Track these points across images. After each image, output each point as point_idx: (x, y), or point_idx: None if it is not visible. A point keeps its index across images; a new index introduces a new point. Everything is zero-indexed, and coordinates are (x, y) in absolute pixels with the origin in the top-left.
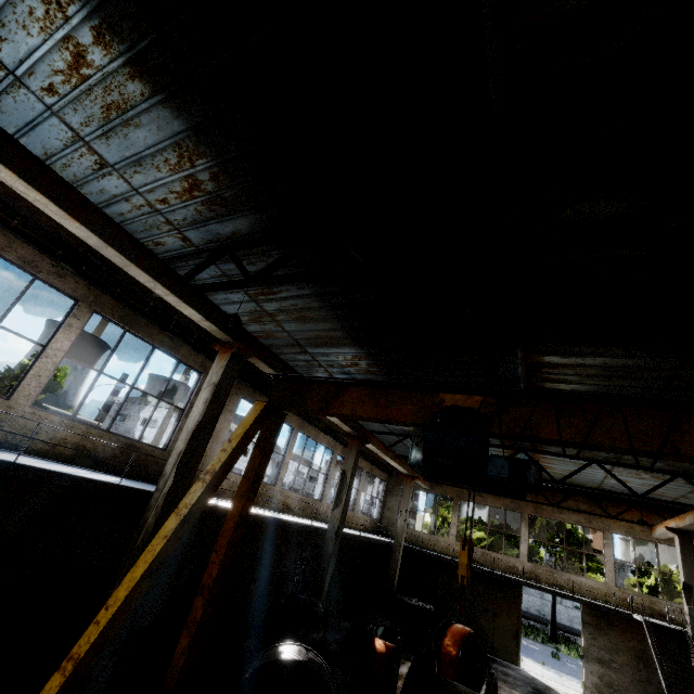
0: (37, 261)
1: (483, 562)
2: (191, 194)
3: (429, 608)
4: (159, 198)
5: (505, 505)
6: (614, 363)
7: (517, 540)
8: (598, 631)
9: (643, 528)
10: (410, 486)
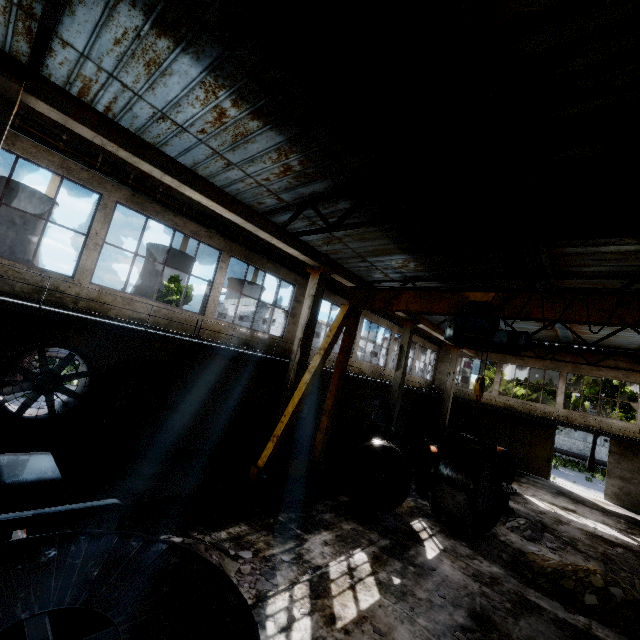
0: (198, 231)
1: (521, 409)
2: (285, 174)
3: (473, 438)
4: (264, 178)
5: (545, 366)
6: (627, 249)
7: None
8: (622, 458)
9: None
10: (457, 354)
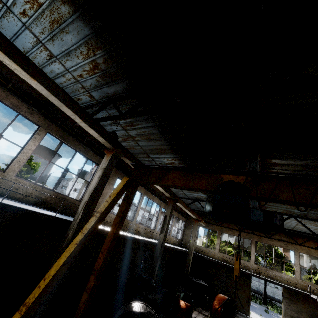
0: (20, 106)
1: (232, 263)
2: (94, 71)
3: (205, 284)
4: (79, 74)
5: (243, 236)
6: (311, 164)
7: (248, 253)
8: (290, 301)
9: (315, 251)
10: (197, 224)
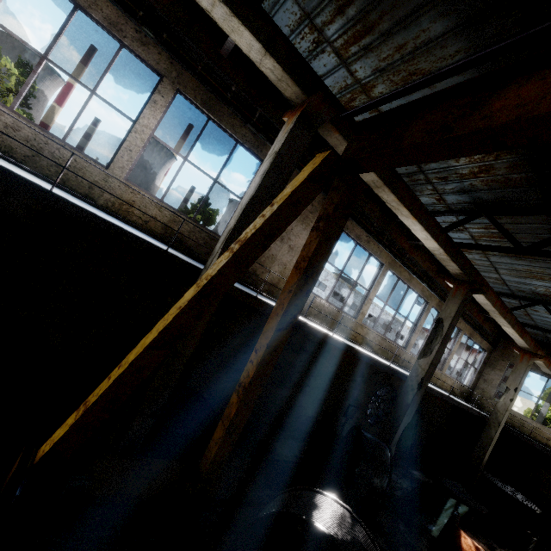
0: (121, 25)
1: None
2: None
3: (533, 509)
4: None
5: None
6: None
7: None
8: None
9: None
10: (527, 363)
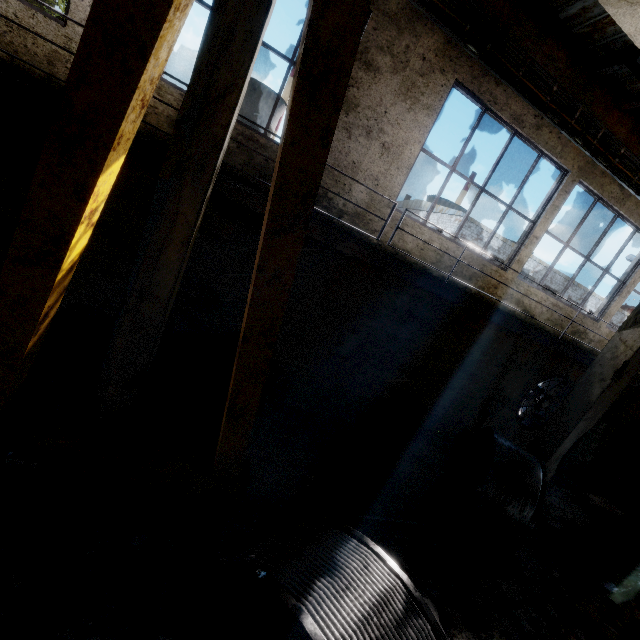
0: None
1: None
2: None
3: None
4: None
5: None
6: None
7: None
8: None
9: None
10: None
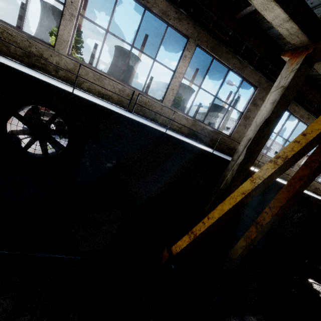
0: (168, 11)
1: None
2: None
3: None
4: None
5: None
6: None
7: None
8: None
9: None
10: None
